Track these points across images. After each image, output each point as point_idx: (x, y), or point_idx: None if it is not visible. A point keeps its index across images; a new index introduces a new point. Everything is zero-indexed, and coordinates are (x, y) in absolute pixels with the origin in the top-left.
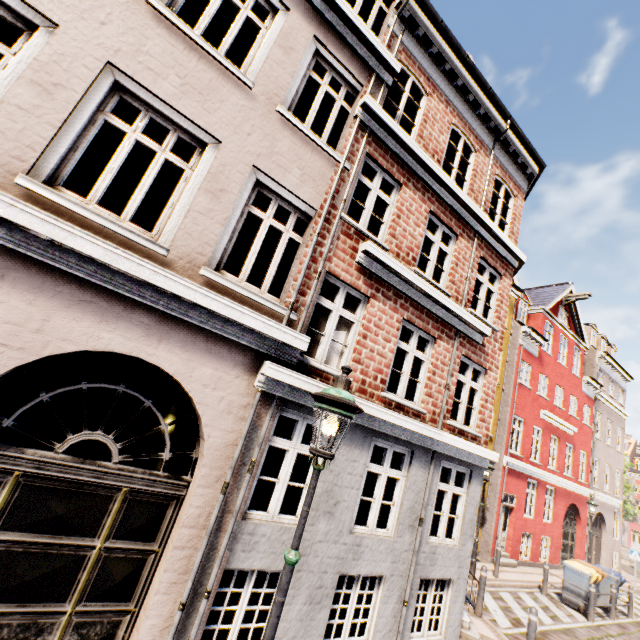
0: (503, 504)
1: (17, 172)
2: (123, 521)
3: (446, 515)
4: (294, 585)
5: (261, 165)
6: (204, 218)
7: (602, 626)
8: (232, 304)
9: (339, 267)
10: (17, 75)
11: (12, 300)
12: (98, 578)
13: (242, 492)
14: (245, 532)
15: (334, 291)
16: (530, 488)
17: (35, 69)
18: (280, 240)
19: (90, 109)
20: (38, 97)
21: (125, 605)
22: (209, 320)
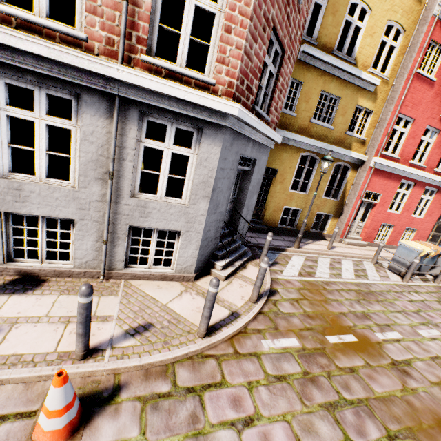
0: (365, 201)
1: None
2: None
3: (164, 175)
4: None
5: None
6: None
7: (415, 286)
8: None
9: None
10: None
11: None
12: None
13: None
14: None
15: None
16: (403, 188)
17: None
18: None
19: None
20: None
21: None
22: None
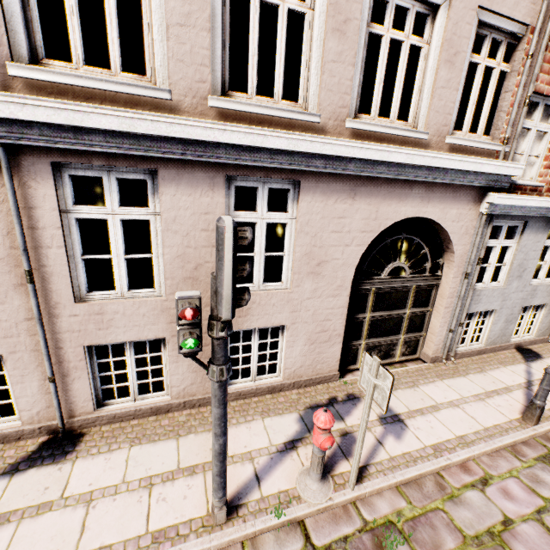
0: None
1: (344, 118)
2: (415, 300)
3: None
4: (498, 315)
5: (484, 1)
6: (445, 91)
7: None
8: (475, 160)
9: (543, 82)
10: (321, 30)
11: (361, 206)
12: (409, 324)
13: (475, 276)
14: (475, 295)
15: (531, 108)
16: None
17: (331, 16)
18: (490, 78)
19: (363, 30)
20: (339, 43)
21: (420, 333)
22: (456, 177)
